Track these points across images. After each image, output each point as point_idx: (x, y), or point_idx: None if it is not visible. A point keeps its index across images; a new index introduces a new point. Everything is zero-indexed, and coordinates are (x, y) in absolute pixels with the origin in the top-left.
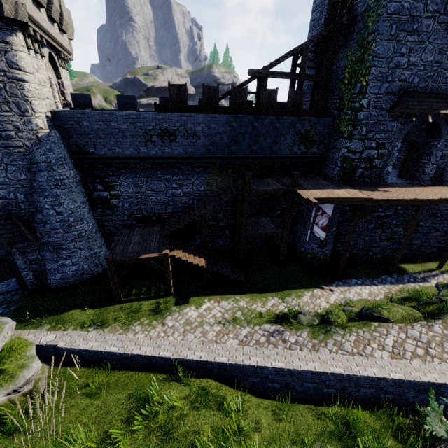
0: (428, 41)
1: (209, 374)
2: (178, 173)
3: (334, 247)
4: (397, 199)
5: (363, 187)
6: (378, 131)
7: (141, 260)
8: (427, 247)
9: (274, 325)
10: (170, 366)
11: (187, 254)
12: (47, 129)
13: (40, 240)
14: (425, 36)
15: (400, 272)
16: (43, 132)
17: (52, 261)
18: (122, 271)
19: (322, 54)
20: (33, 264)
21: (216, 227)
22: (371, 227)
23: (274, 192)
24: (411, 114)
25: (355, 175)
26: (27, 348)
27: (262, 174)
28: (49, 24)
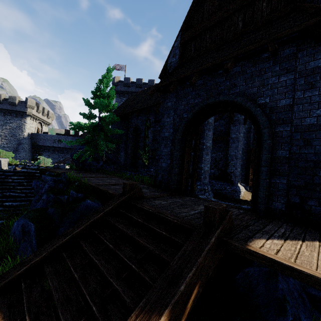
0: None
1: None
2: (62, 153)
3: None
4: None
5: None
6: None
7: None
8: None
9: None
10: None
11: None
12: (27, 136)
13: None
14: None
15: None
16: (25, 136)
17: None
18: None
19: None
20: None
21: None
22: None
23: None
24: None
25: None
26: None
27: None
28: (42, 116)
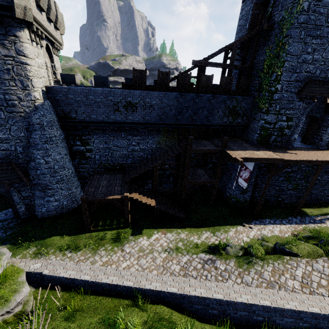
0: (328, 44)
1: (162, 301)
2: (137, 135)
3: (252, 193)
4: (303, 160)
5: (276, 150)
6: (288, 109)
7: (107, 200)
8: (322, 196)
9: (207, 254)
10: (131, 293)
11: (142, 196)
12: (42, 99)
13: (32, 182)
14: (326, 40)
15: (303, 215)
16: (39, 102)
17: (40, 198)
18: (92, 208)
19: (246, 51)
20: (26, 200)
21: (163, 175)
22: (280, 180)
23: (209, 152)
24: (314, 97)
25: (269, 140)
26: (19, 276)
27: (199, 137)
28: (47, 23)
